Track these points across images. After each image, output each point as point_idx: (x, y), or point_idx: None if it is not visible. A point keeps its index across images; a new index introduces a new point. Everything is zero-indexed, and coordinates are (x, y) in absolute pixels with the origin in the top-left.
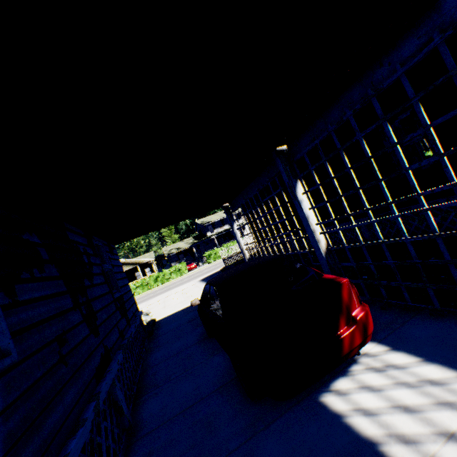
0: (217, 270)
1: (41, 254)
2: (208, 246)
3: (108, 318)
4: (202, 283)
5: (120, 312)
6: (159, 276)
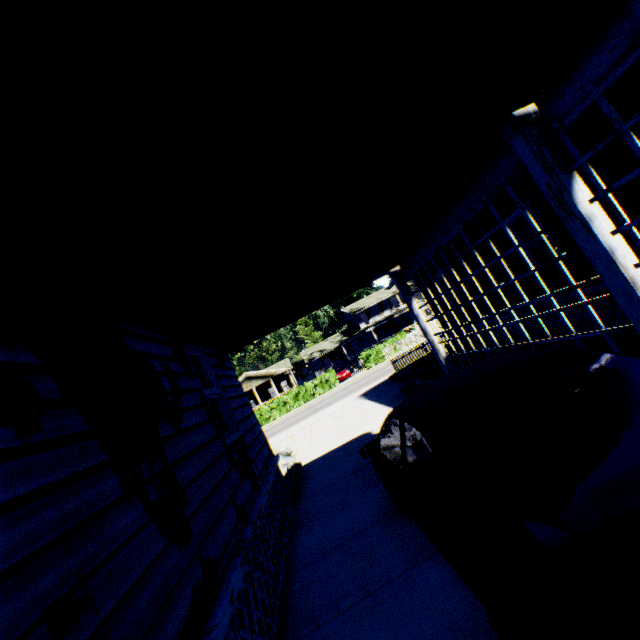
0: (384, 379)
1: (34, 389)
2: (363, 344)
3: (214, 491)
4: (364, 401)
5: (238, 469)
6: (300, 392)
